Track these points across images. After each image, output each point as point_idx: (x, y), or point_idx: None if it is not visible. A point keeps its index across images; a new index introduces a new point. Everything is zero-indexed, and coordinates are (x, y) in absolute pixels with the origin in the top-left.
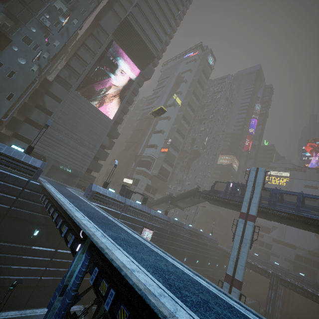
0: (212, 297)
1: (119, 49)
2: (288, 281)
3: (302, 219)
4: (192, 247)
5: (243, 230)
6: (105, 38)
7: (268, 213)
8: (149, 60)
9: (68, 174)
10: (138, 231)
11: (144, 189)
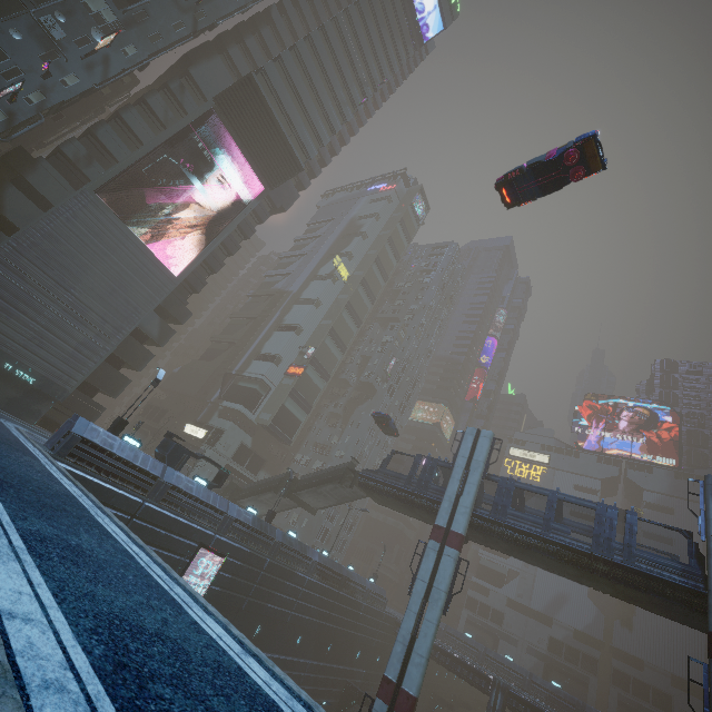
0: (253, 710)
1: (230, 138)
2: (526, 700)
3: (553, 548)
4: (322, 609)
5: (435, 567)
6: (197, 104)
7: (490, 532)
8: (289, 172)
9: (22, 387)
10: (185, 555)
11: (233, 455)
